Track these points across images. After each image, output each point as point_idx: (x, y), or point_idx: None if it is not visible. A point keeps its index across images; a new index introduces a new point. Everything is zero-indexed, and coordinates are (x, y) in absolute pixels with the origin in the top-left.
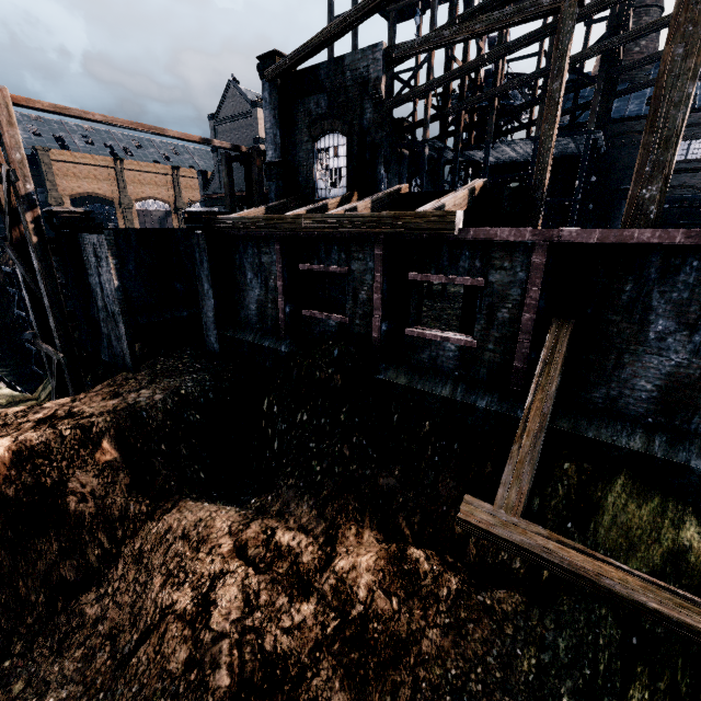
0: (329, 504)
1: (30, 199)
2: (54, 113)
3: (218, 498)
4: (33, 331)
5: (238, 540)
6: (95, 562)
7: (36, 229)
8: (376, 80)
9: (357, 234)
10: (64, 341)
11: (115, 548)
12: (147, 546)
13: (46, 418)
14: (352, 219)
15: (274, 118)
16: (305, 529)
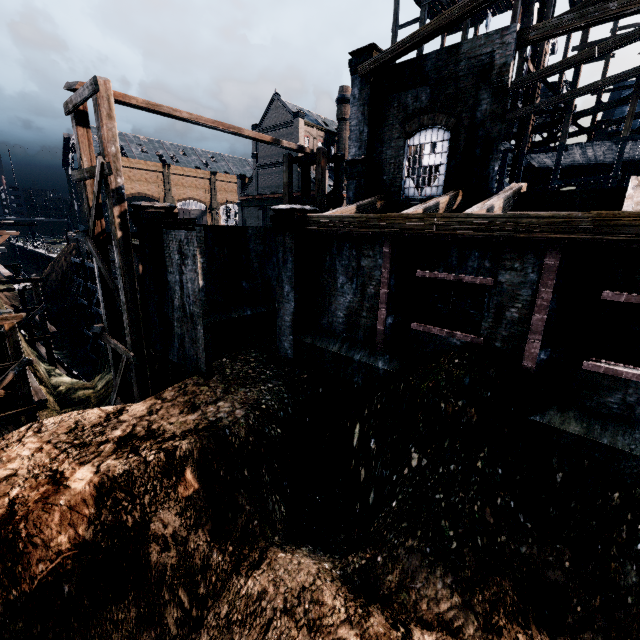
0: (476, 589)
1: (119, 193)
2: (145, 110)
3: (302, 541)
4: (101, 324)
5: (365, 636)
6: (173, 629)
7: (122, 224)
8: (502, 66)
9: (519, 239)
10: (134, 338)
11: (195, 609)
12: (236, 615)
13: (126, 438)
14: (517, 220)
15: (362, 115)
16: (449, 626)
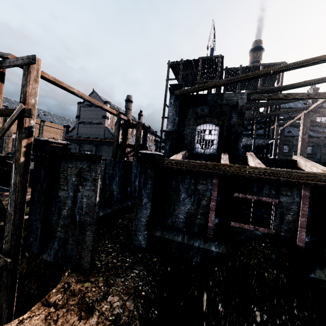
0: None
1: (29, 130)
2: (51, 82)
3: None
4: None
5: None
6: None
7: (26, 152)
8: (242, 106)
9: (290, 181)
10: (13, 244)
11: None
12: None
13: None
14: (291, 173)
15: (175, 111)
16: None
